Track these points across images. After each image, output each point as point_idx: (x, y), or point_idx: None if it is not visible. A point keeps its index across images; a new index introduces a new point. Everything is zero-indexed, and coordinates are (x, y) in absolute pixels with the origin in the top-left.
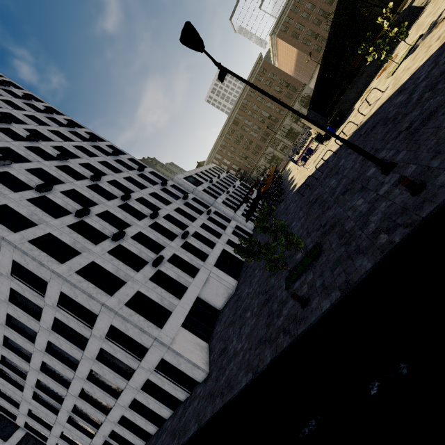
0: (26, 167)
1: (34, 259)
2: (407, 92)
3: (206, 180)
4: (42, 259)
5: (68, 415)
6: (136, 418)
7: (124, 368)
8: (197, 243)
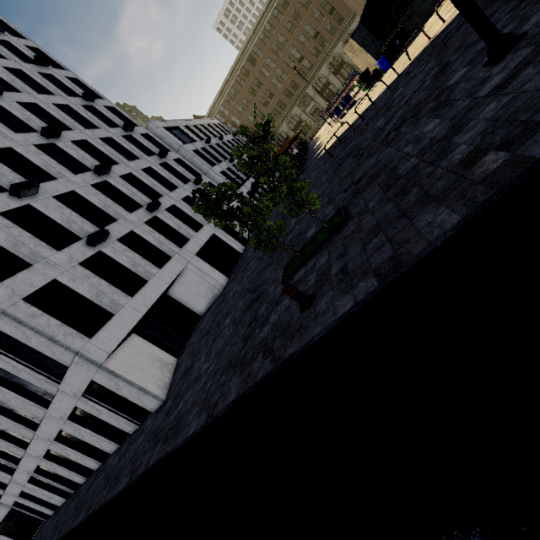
0: None
1: None
2: None
3: (201, 138)
4: None
5: None
6: (68, 452)
7: (40, 391)
8: (174, 220)
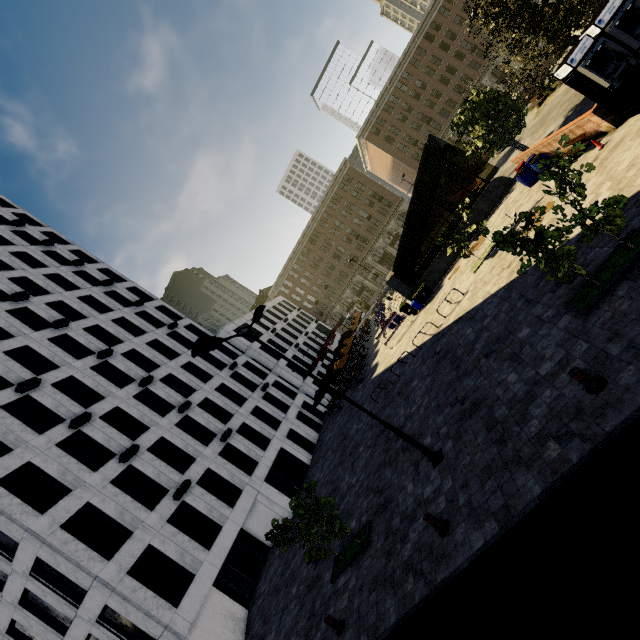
0: (5, 348)
1: (2, 512)
2: (475, 331)
3: (267, 327)
4: (14, 510)
5: None
6: None
7: None
8: (244, 443)
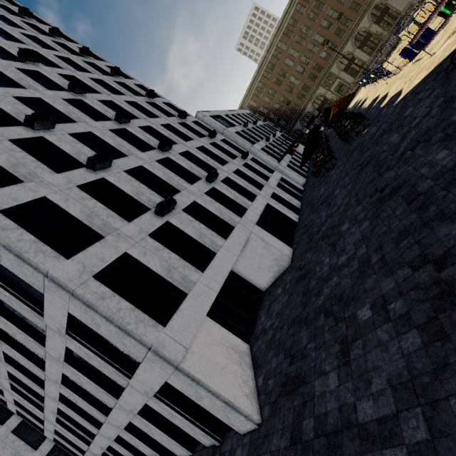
0: None
1: None
2: None
3: (238, 124)
4: None
5: (55, 416)
6: (137, 443)
7: (110, 378)
8: (230, 191)
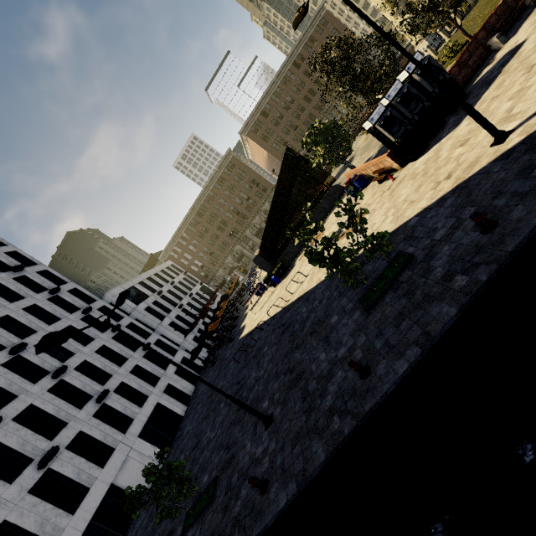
0: None
1: None
2: (307, 310)
3: (154, 290)
4: None
5: None
6: None
7: None
8: (121, 402)
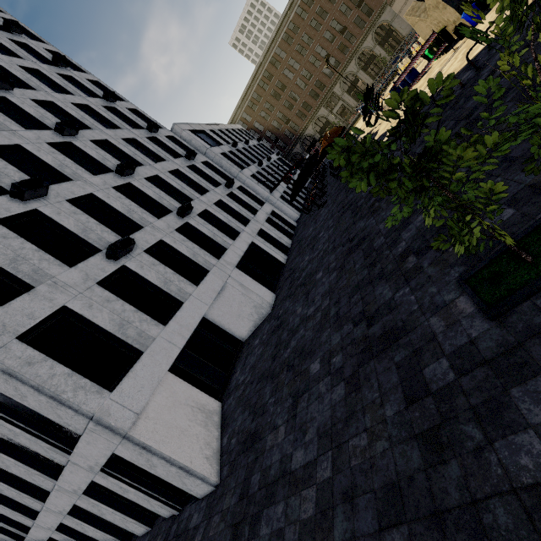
0: None
1: None
2: None
3: (227, 142)
4: None
5: None
6: (85, 528)
7: (47, 456)
8: (208, 227)
